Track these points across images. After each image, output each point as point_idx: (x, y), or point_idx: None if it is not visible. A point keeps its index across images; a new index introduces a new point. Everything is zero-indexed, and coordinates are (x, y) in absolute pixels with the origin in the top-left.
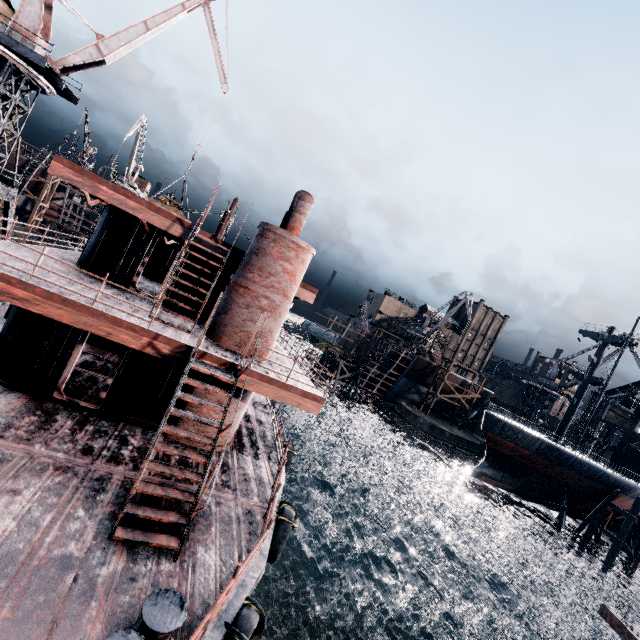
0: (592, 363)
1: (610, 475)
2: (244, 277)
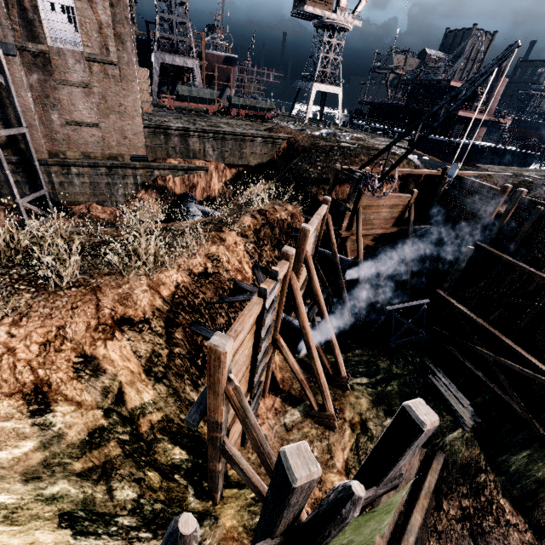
0: None
1: None
2: (492, 95)
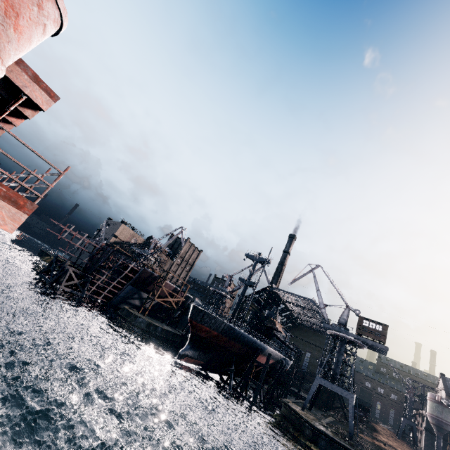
0: (250, 273)
1: (257, 342)
2: None
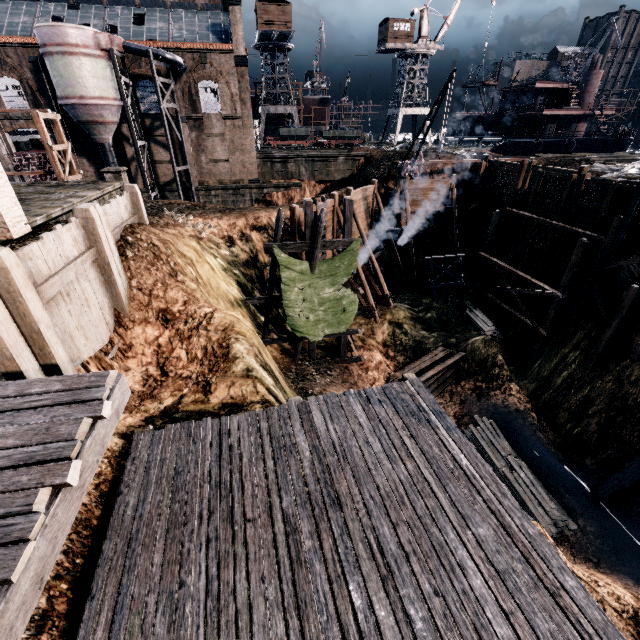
0: None
1: None
2: (586, 89)
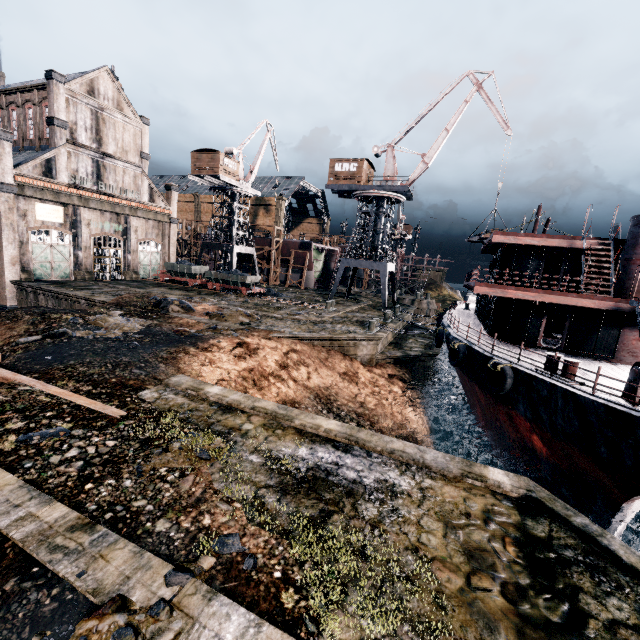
0: None
1: None
2: (636, 254)
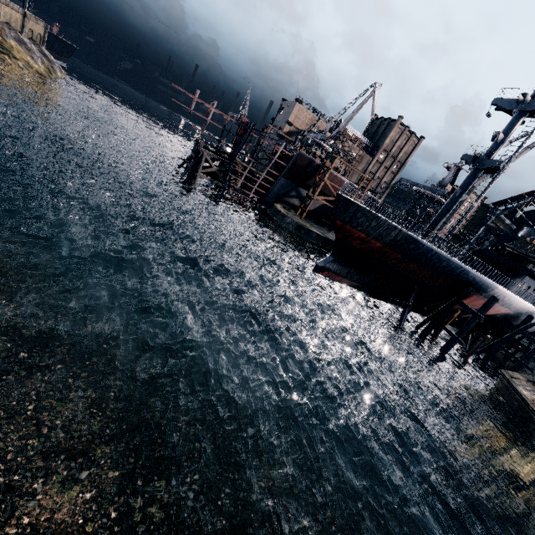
0: (495, 143)
1: (470, 273)
2: None
